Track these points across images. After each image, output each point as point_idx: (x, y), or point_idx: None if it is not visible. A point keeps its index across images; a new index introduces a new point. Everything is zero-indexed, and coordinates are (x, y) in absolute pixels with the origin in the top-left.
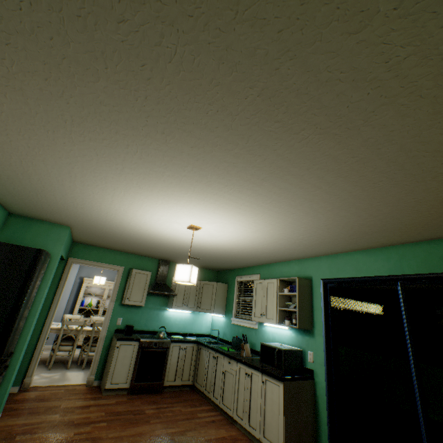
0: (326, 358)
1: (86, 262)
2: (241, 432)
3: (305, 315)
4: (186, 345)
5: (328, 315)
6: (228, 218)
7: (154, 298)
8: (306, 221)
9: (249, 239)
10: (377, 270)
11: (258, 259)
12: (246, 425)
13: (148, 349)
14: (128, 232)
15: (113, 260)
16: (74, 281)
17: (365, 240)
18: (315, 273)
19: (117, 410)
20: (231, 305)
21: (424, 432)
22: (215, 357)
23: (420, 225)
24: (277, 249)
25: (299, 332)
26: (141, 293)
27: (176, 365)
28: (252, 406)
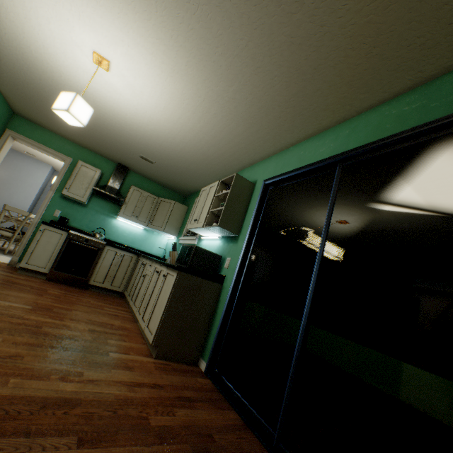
0: (239, 261)
1: (27, 140)
2: (137, 328)
3: (233, 218)
4: (124, 253)
5: (258, 219)
6: (122, 24)
7: (102, 202)
8: (218, 29)
9: (177, 100)
10: (321, 154)
11: (211, 166)
12: (141, 319)
13: (76, 242)
14: (46, 81)
15: (61, 148)
16: (41, 185)
17: (310, 102)
18: (261, 176)
19: (17, 281)
20: (184, 227)
21: (301, 328)
22: (144, 264)
23: (371, 37)
24: (219, 134)
25: (227, 240)
26: (84, 188)
27: (108, 269)
28: (151, 301)
